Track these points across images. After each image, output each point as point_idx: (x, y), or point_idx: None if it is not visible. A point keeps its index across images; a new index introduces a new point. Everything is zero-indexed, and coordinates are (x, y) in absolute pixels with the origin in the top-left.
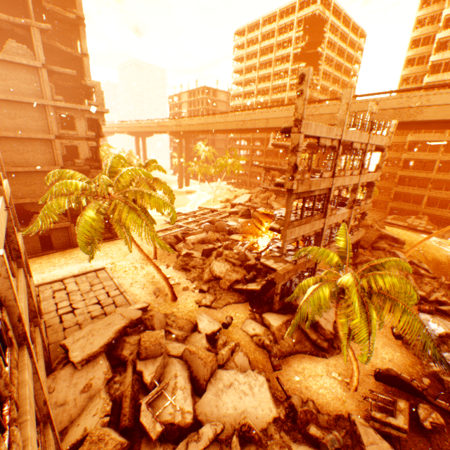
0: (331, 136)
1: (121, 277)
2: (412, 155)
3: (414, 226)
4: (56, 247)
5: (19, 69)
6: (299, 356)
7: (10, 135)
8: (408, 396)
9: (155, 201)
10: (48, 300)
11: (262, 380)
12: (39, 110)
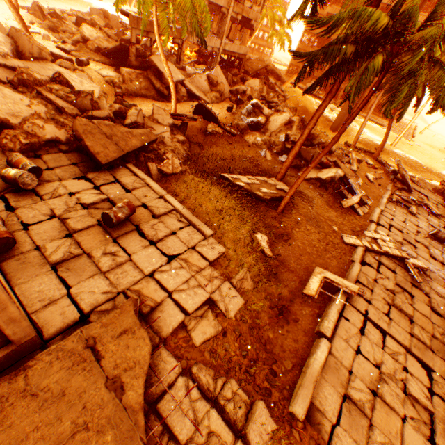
0: None
1: None
2: (334, 10)
3: None
4: None
5: None
6: (144, 99)
7: None
8: (209, 123)
9: None
10: None
11: (96, 87)
12: None
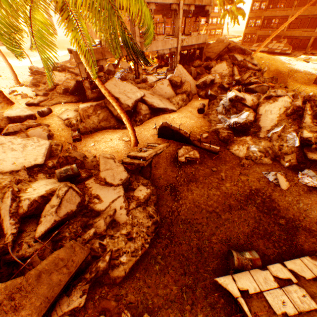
0: None
1: None
2: None
3: (273, 50)
4: None
5: None
6: (104, 131)
7: None
8: (179, 144)
9: None
10: None
11: (44, 143)
12: None
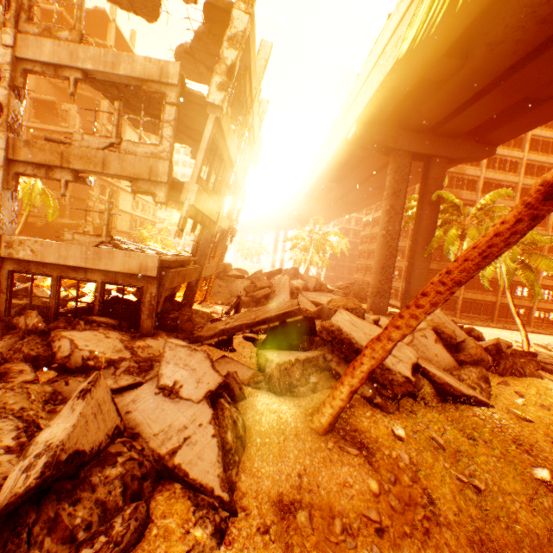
0: None
1: None
2: None
3: None
4: None
5: None
6: None
7: None
8: None
9: None
10: None
11: None
12: None
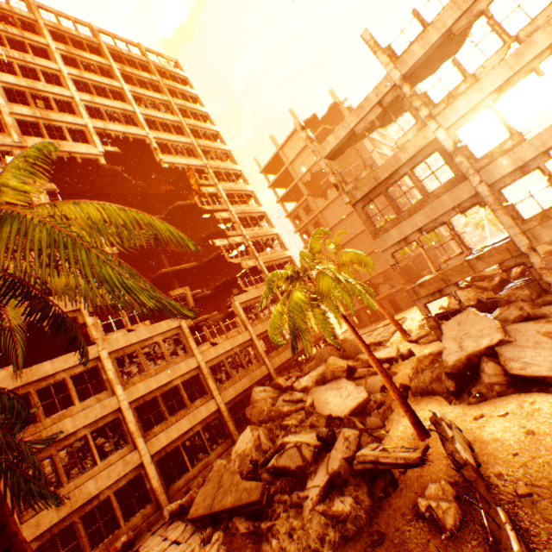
0: (369, 107)
1: (405, 324)
2: None
3: None
4: (402, 308)
5: (335, 202)
6: (434, 397)
7: (345, 241)
8: (459, 474)
9: (348, 255)
10: None
11: (361, 396)
12: (351, 217)
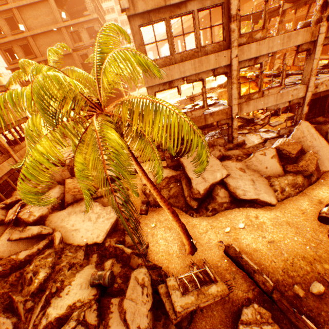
0: None
1: None
2: None
3: None
4: None
5: (40, 7)
6: None
7: None
8: (252, 288)
9: (76, 75)
10: (68, 152)
11: (113, 216)
12: (59, 34)
